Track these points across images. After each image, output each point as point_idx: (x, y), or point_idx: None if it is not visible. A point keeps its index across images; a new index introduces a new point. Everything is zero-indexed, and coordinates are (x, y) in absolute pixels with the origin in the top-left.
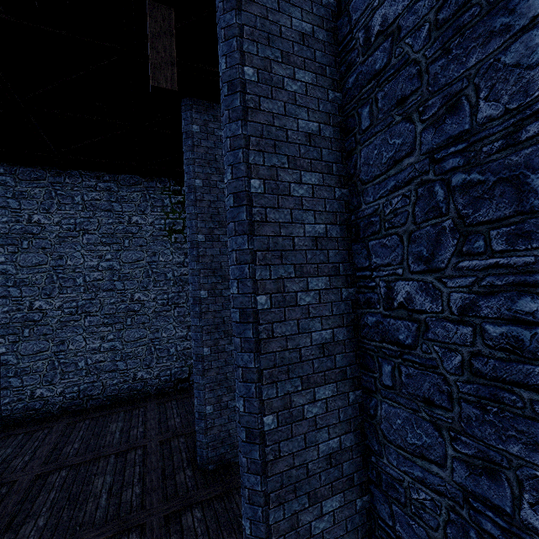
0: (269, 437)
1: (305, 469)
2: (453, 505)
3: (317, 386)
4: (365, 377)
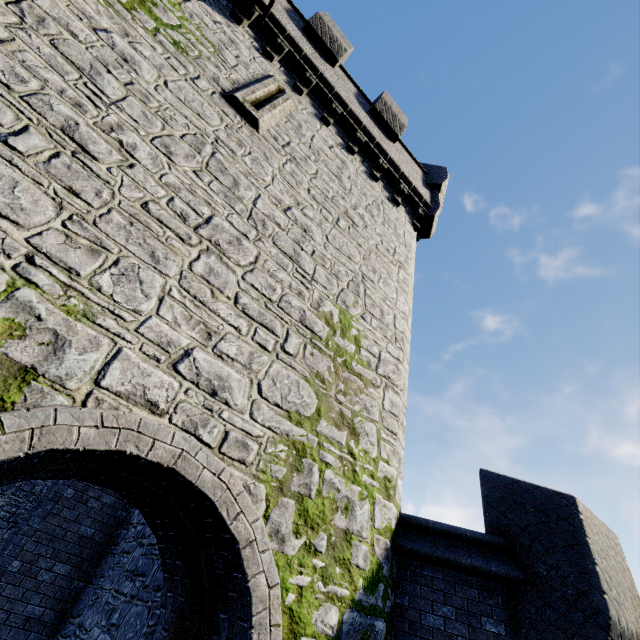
0: (7, 576)
1: (7, 616)
2: (68, 639)
3: (60, 561)
4: (92, 573)
